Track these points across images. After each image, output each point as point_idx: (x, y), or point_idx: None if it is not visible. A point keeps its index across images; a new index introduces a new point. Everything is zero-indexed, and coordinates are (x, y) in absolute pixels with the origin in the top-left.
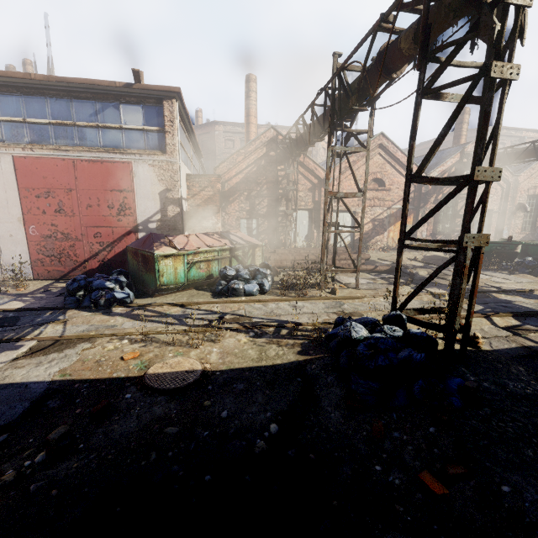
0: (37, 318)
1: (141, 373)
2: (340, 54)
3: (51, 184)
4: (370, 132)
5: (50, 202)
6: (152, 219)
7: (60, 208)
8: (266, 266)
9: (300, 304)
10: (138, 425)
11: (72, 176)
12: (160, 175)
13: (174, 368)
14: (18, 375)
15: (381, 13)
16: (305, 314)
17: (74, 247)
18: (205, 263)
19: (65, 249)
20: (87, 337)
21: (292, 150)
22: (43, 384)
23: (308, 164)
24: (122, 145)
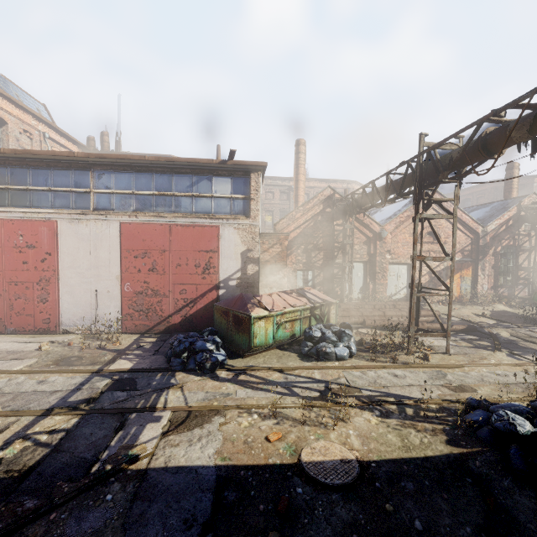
0: (151, 380)
1: (294, 460)
2: (426, 134)
3: (149, 246)
4: (456, 200)
5: (145, 261)
6: (233, 277)
7: (154, 267)
8: (348, 326)
9: (400, 373)
10: (334, 533)
11: (167, 239)
12: (243, 237)
13: (326, 456)
14: (180, 455)
15: (492, 110)
16: (413, 387)
17: (161, 303)
18: (290, 323)
19: (153, 304)
20: (215, 409)
21: (353, 208)
22: (210, 470)
23: (363, 219)
24: (211, 211)
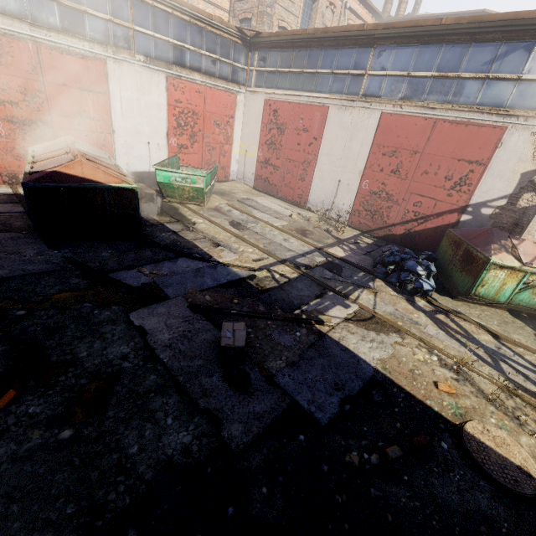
0: (353, 275)
1: (455, 420)
2: None
3: (401, 144)
4: None
5: (391, 161)
6: (490, 204)
7: (397, 169)
8: None
9: None
10: (460, 504)
11: (425, 138)
12: None
13: (499, 447)
14: (351, 341)
15: None
16: None
17: (390, 209)
18: None
19: (382, 208)
20: (397, 327)
21: None
22: (369, 367)
23: None
24: (505, 102)
